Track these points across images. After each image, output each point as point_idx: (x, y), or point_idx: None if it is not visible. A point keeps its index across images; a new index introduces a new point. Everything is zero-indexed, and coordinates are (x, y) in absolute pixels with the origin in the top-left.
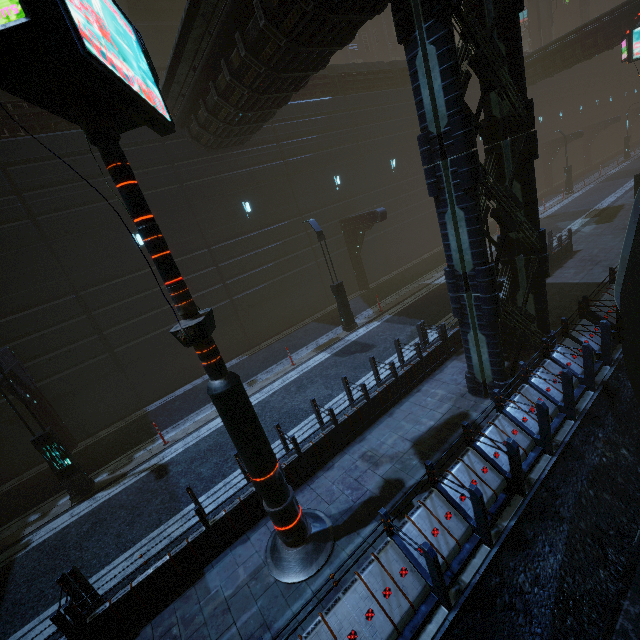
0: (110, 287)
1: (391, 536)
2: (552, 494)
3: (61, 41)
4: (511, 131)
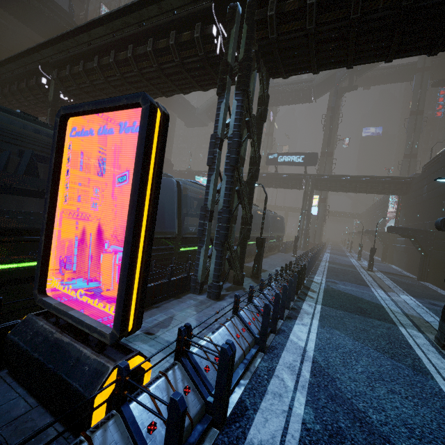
0: None
1: None
2: None
3: None
4: None
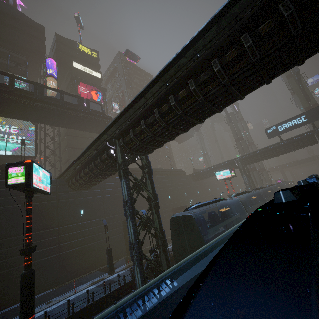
0: (2, 241)
1: None
2: None
3: (29, 185)
4: (153, 200)
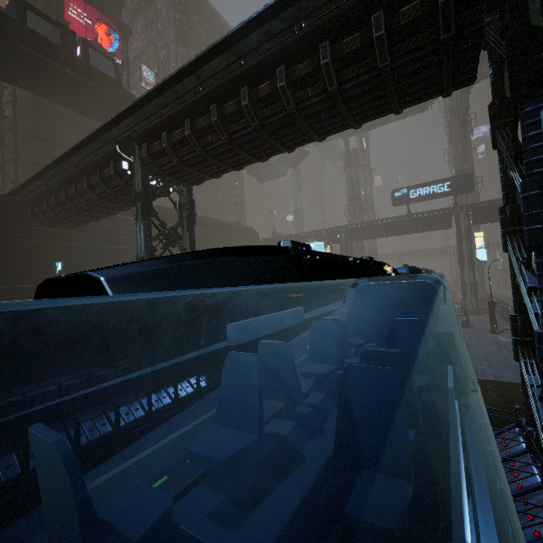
0: None
1: (14, 447)
2: (139, 442)
3: None
4: None
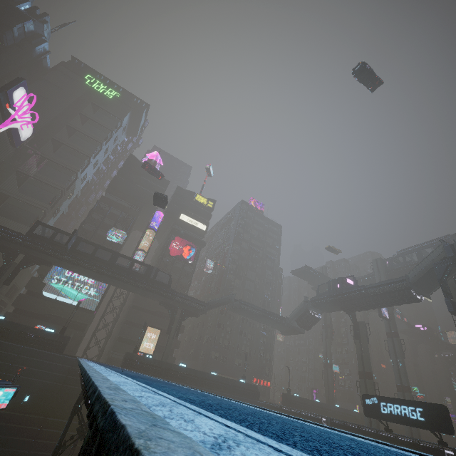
0: None
1: None
2: None
3: None
4: None
